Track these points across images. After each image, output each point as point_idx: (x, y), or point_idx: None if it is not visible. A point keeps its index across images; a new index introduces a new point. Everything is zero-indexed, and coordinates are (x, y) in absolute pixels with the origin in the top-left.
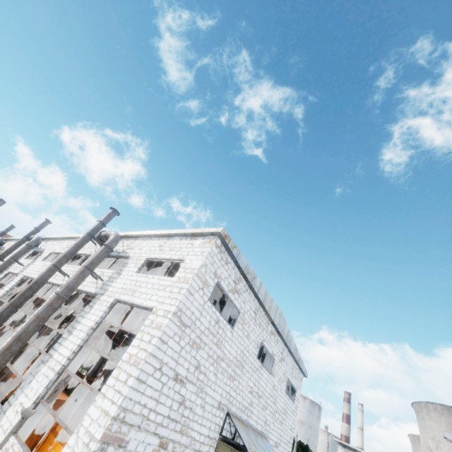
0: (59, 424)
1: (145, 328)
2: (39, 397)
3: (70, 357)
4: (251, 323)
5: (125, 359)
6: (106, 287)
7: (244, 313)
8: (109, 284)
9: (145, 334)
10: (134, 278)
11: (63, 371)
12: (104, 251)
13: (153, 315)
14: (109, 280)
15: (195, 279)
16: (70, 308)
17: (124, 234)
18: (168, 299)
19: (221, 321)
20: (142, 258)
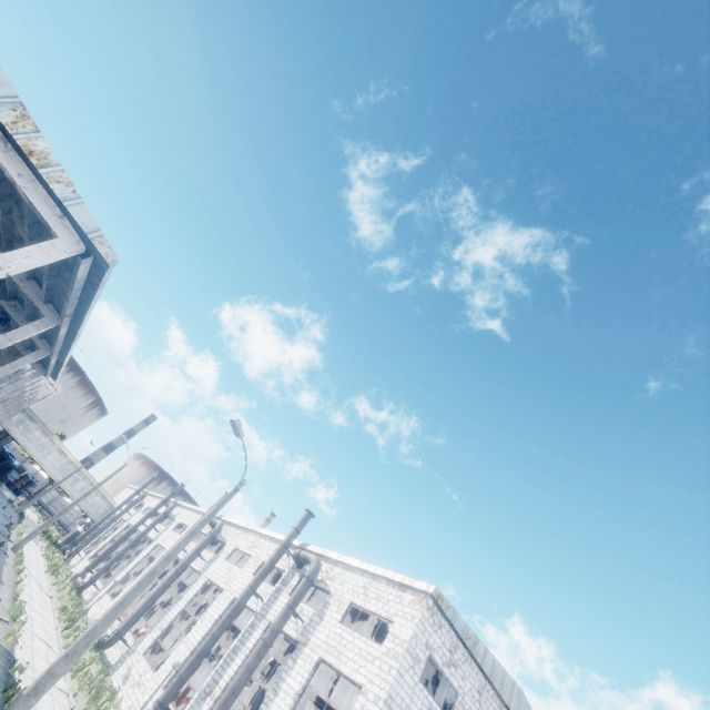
0: None
1: None
2: None
3: None
4: (474, 708)
5: None
6: (309, 635)
7: (463, 695)
8: (311, 631)
9: None
10: (338, 631)
11: None
12: (306, 585)
13: (363, 697)
14: (311, 623)
15: (405, 655)
16: (269, 652)
17: (322, 554)
18: (377, 678)
19: (434, 708)
20: (345, 600)
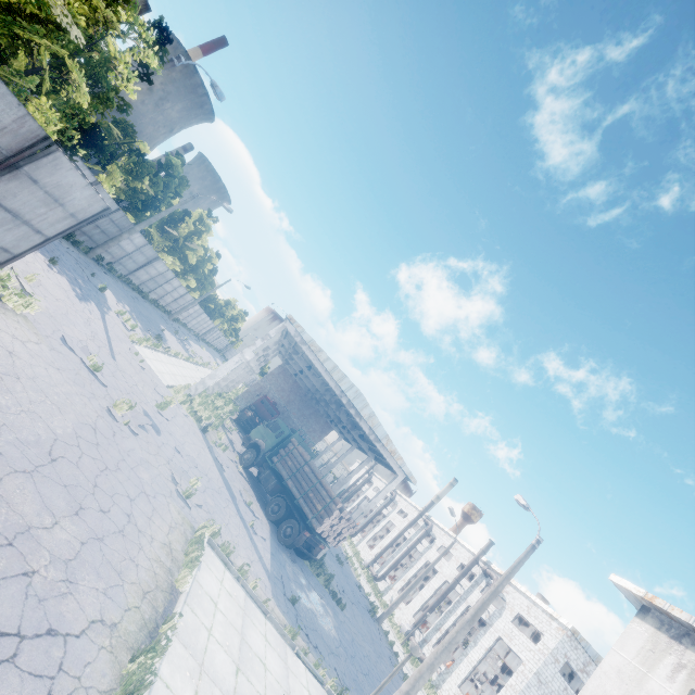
0: (467, 692)
1: (519, 672)
2: (466, 675)
3: (478, 661)
4: None
5: (509, 684)
6: (492, 621)
7: None
8: (494, 619)
9: (519, 676)
10: (510, 626)
11: (475, 668)
12: None
13: (523, 666)
14: (494, 615)
15: (549, 656)
16: None
17: (501, 574)
18: (532, 660)
19: (569, 689)
20: (515, 610)
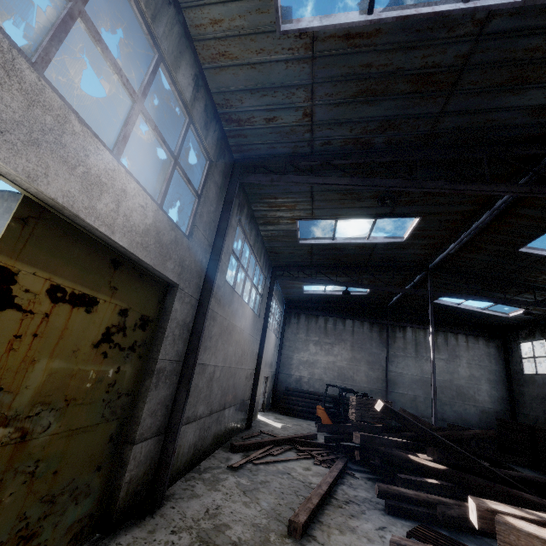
0: None
1: None
2: None
3: None
4: None
5: None
6: None
7: None
8: None
9: None
10: None
11: None
12: None
13: None
14: None
15: None
16: None
17: None
18: None
19: None
20: None
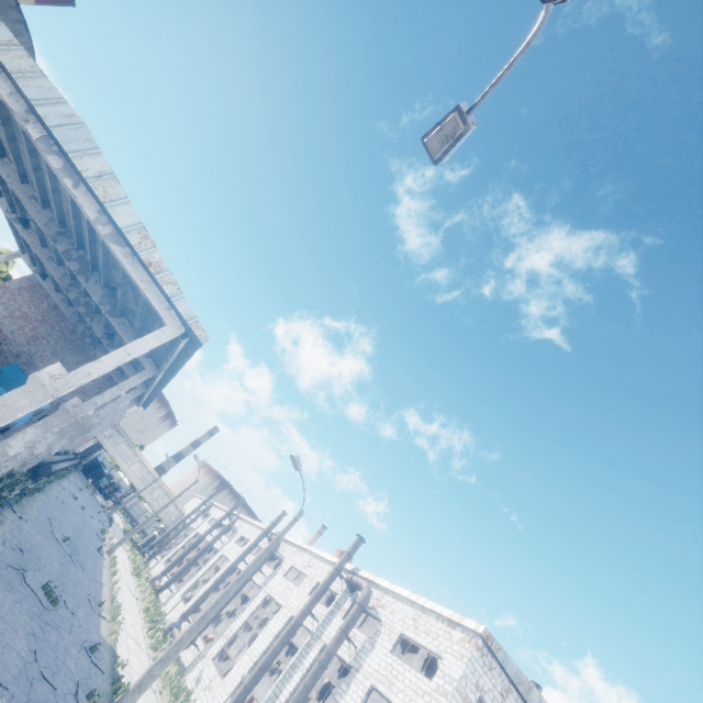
0: None
1: None
2: None
3: None
4: None
5: None
6: (361, 661)
7: None
8: (363, 657)
9: None
10: (389, 661)
11: None
12: (358, 611)
13: None
14: (363, 649)
15: (454, 694)
16: (325, 673)
17: (373, 580)
18: None
19: None
20: (395, 630)
